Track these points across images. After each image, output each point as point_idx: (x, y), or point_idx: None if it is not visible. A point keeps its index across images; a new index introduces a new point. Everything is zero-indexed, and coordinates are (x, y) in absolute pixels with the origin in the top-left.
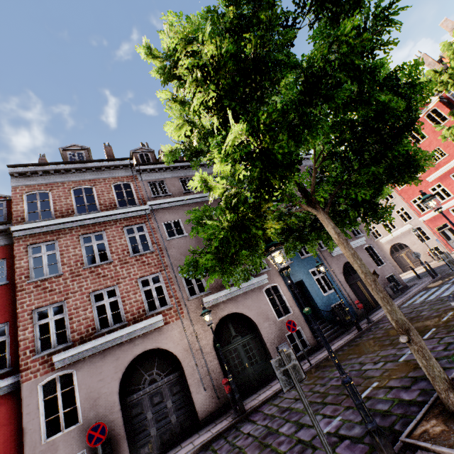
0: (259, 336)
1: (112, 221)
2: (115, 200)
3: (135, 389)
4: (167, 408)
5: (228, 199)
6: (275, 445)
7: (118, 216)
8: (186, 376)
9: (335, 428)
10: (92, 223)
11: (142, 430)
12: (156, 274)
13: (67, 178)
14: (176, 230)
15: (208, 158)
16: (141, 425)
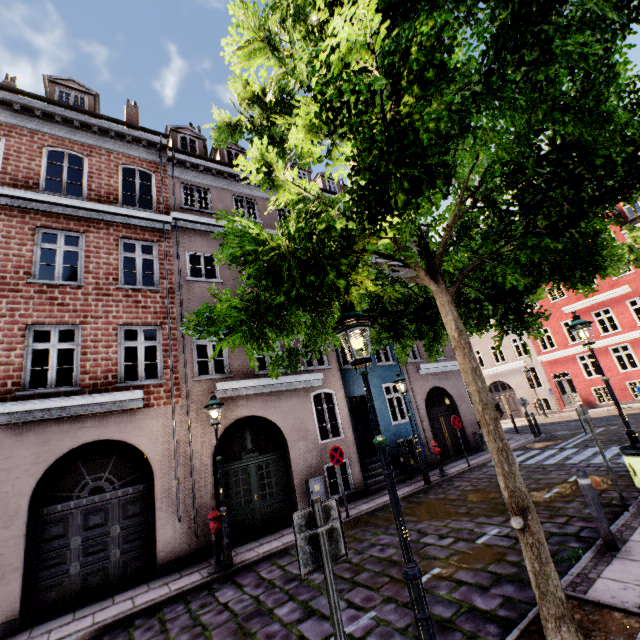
0: (286, 459)
1: (102, 222)
2: (118, 191)
3: (63, 497)
4: (108, 537)
5: (301, 219)
6: (261, 636)
7: (116, 218)
8: (155, 493)
9: (363, 630)
10: (66, 215)
11: (56, 563)
12: (153, 326)
13: (43, 127)
14: (209, 275)
15: (286, 121)
16: (56, 556)
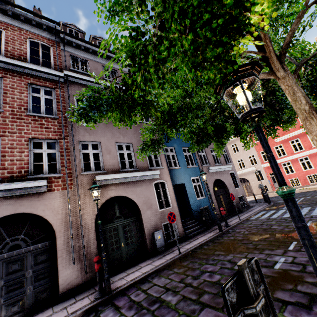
0: (139, 221)
1: (16, 72)
2: (26, 54)
3: None
4: (24, 278)
5: None
6: None
7: (25, 70)
8: (57, 247)
9: None
10: None
11: None
12: (53, 140)
13: None
14: None
15: None
16: None
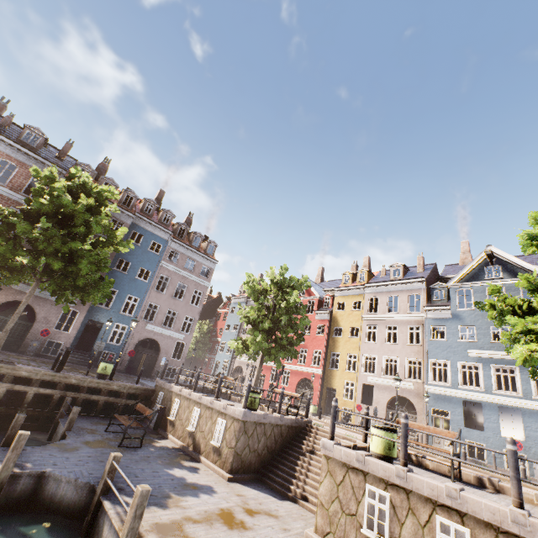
0: (31, 327)
1: (7, 197)
2: (25, 186)
3: None
4: None
5: None
6: None
7: (15, 198)
8: None
9: None
10: None
11: None
12: None
13: (6, 150)
14: None
15: None
16: None
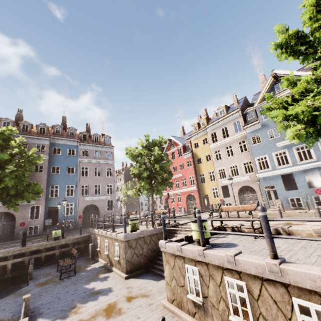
0: (15, 224)
1: None
2: None
3: None
4: None
5: None
6: None
7: None
8: None
9: None
10: None
11: None
12: None
13: None
14: None
15: None
16: None
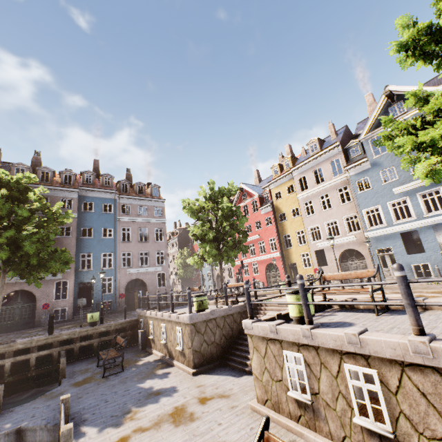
0: (36, 306)
1: None
2: None
3: None
4: None
5: None
6: None
7: None
8: None
9: None
10: None
11: None
12: None
13: None
14: None
15: None
16: None
